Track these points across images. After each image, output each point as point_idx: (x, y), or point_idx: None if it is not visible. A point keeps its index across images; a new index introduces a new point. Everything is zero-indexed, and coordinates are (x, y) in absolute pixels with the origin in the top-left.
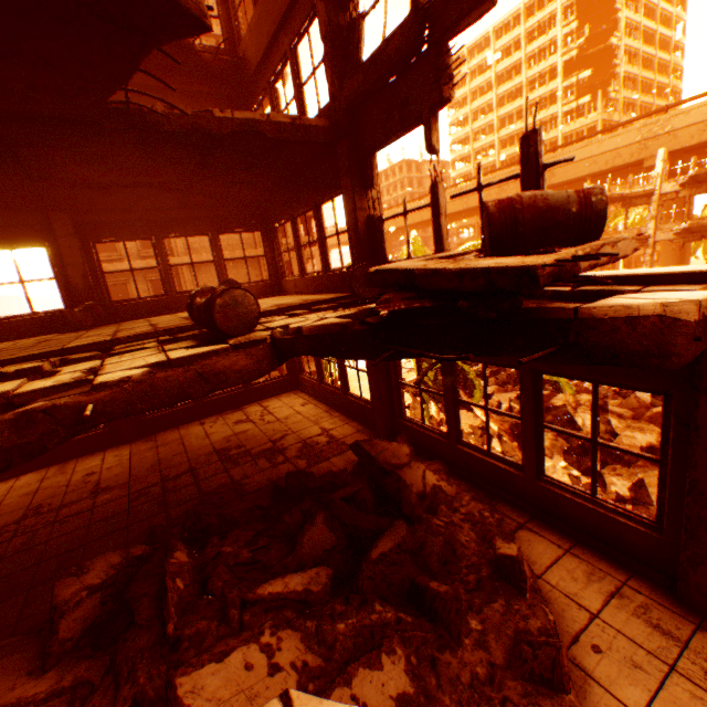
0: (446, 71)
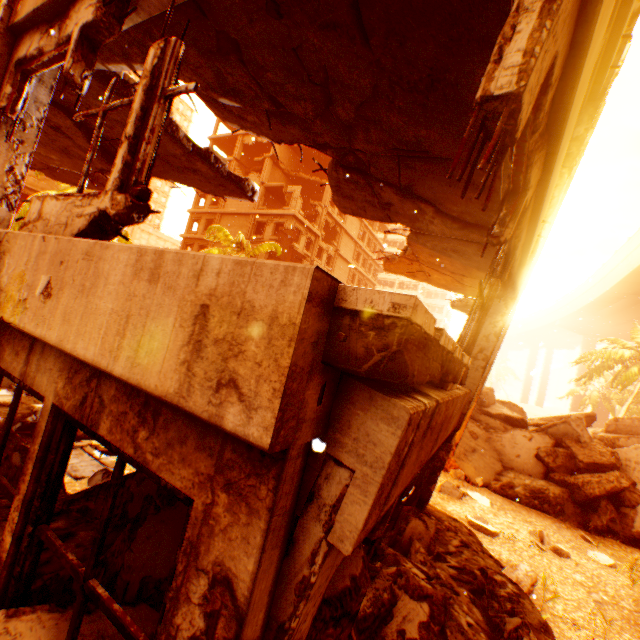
0: None
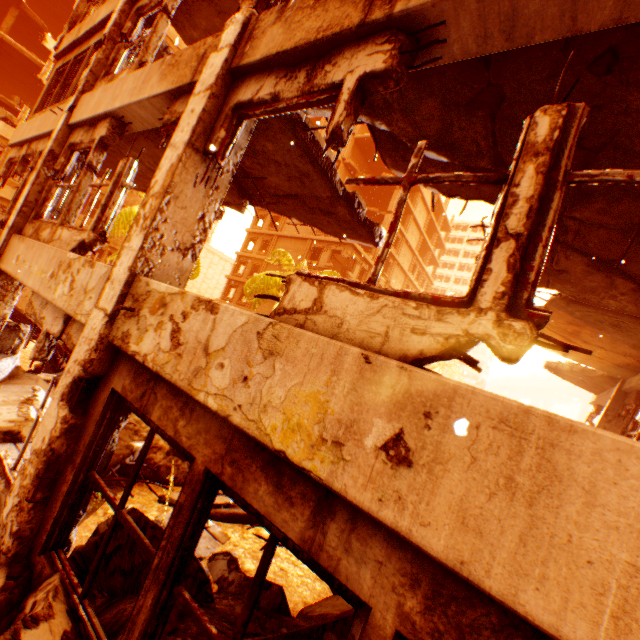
0: None
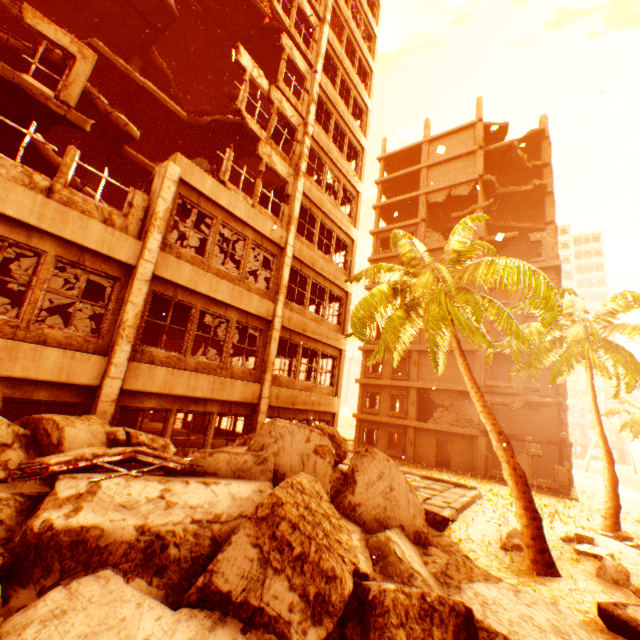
0: (257, 148)
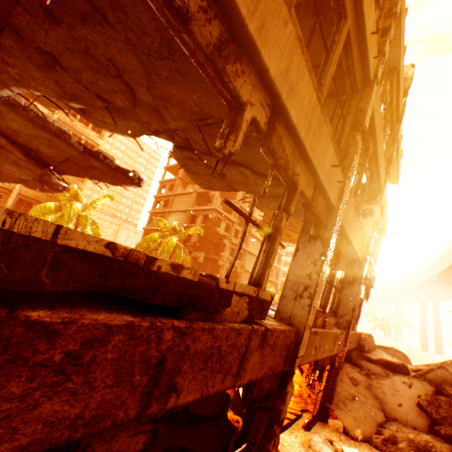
0: None
